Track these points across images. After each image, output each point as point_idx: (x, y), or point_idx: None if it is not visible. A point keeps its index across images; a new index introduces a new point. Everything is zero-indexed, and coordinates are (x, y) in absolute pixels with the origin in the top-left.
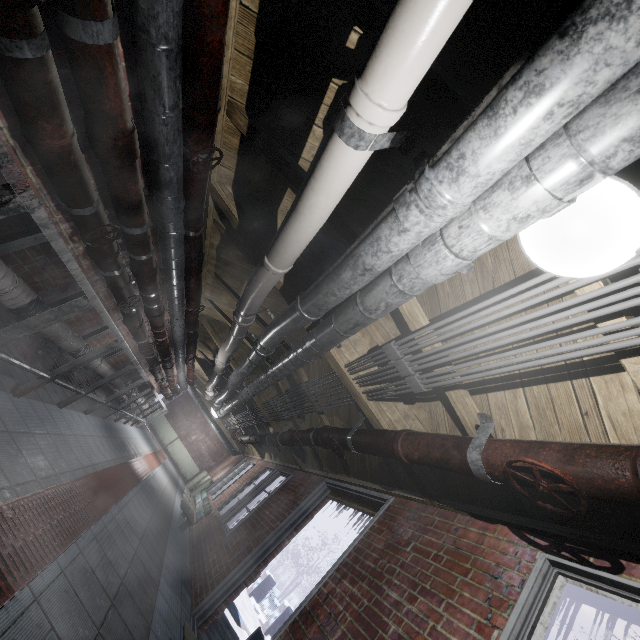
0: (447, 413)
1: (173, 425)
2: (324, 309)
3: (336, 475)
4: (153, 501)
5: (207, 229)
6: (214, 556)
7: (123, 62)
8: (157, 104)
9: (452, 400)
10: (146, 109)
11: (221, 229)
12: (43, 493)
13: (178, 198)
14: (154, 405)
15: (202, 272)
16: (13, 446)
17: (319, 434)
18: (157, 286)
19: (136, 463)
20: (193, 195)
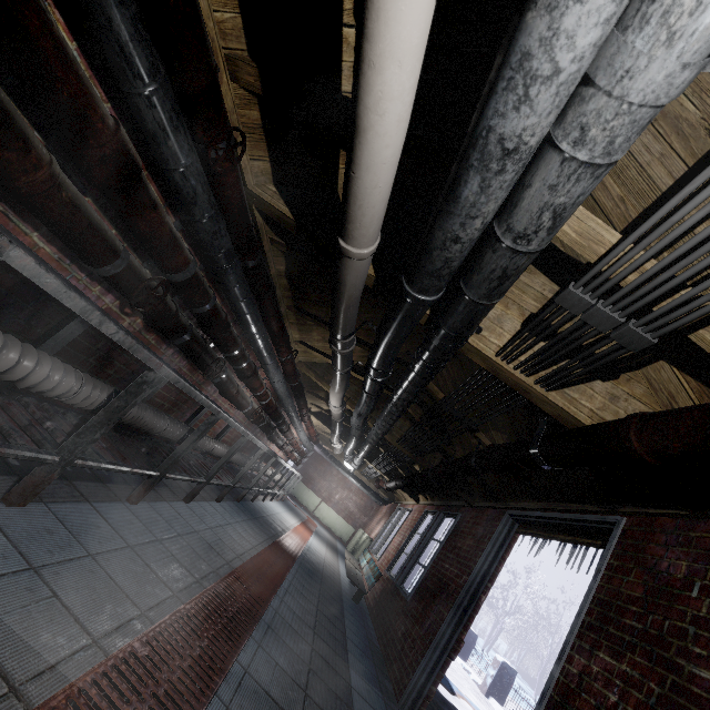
0: (683, 374)
1: (312, 489)
2: (445, 274)
3: (520, 503)
4: (316, 577)
5: (267, 254)
6: (401, 628)
7: (74, 42)
8: (130, 76)
9: (706, 344)
10: (123, 94)
11: (281, 247)
12: (184, 609)
13: (214, 215)
14: (285, 474)
15: (281, 311)
16: (138, 562)
17: (484, 458)
18: (236, 340)
19: (286, 540)
20: (232, 209)
